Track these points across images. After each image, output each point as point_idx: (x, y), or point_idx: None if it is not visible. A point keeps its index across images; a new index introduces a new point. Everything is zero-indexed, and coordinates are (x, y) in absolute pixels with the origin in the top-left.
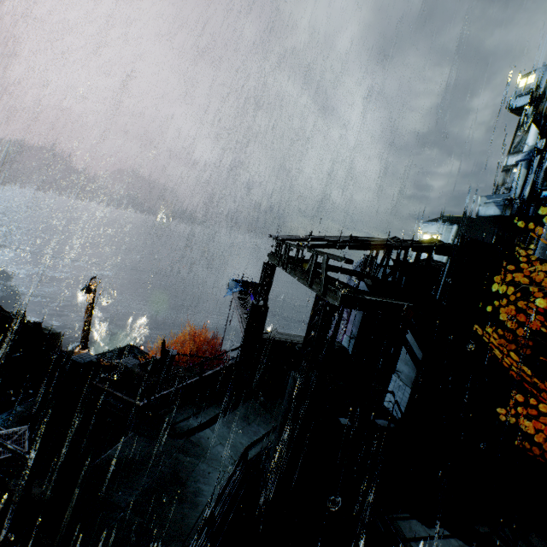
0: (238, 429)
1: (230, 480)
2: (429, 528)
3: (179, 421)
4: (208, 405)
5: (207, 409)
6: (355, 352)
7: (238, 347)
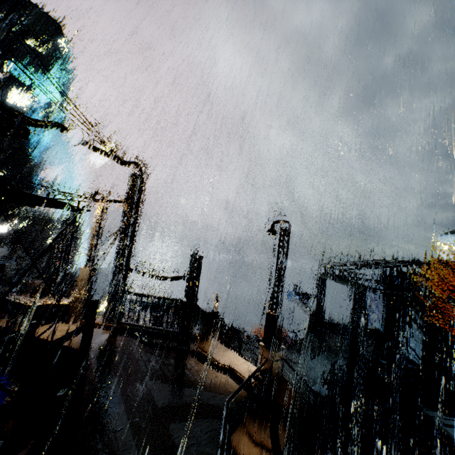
0: (325, 362)
1: (330, 370)
2: (445, 416)
3: (293, 358)
4: (304, 353)
5: (305, 354)
6: (386, 331)
7: (312, 325)
